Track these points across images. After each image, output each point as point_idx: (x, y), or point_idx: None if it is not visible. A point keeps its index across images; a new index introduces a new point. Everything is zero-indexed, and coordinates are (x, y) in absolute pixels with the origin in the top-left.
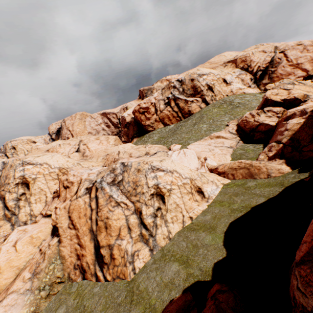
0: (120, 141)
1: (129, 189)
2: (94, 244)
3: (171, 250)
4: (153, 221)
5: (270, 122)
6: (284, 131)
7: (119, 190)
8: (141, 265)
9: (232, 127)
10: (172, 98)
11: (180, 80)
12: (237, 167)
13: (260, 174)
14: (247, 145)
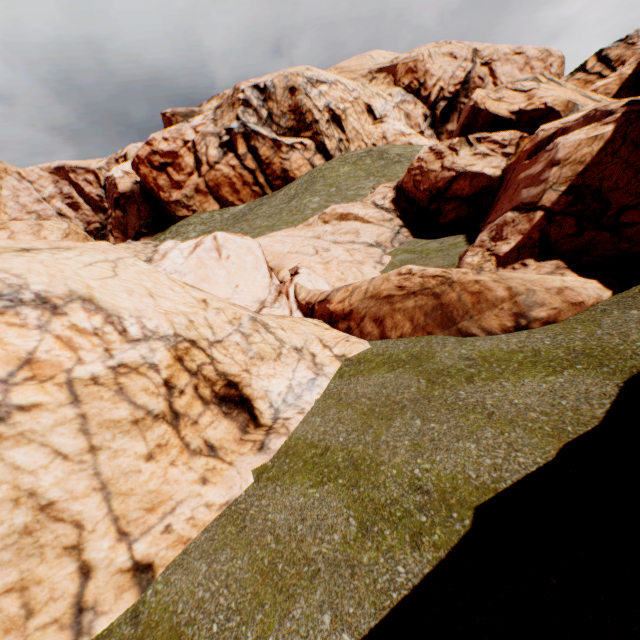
0: (84, 239)
1: None
2: None
3: None
4: None
5: (486, 169)
6: (548, 170)
7: None
8: None
9: (383, 194)
10: (241, 132)
11: (263, 88)
12: (397, 291)
13: (484, 315)
14: (421, 239)
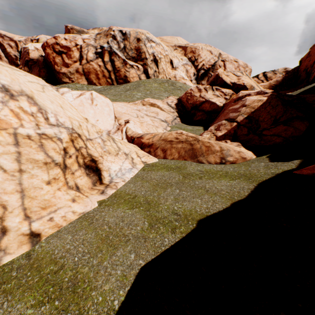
0: None
1: None
2: None
3: None
4: None
5: (217, 102)
6: (241, 107)
7: None
8: None
9: (172, 100)
10: (108, 50)
11: (124, 33)
12: (175, 139)
13: (209, 156)
14: (185, 124)
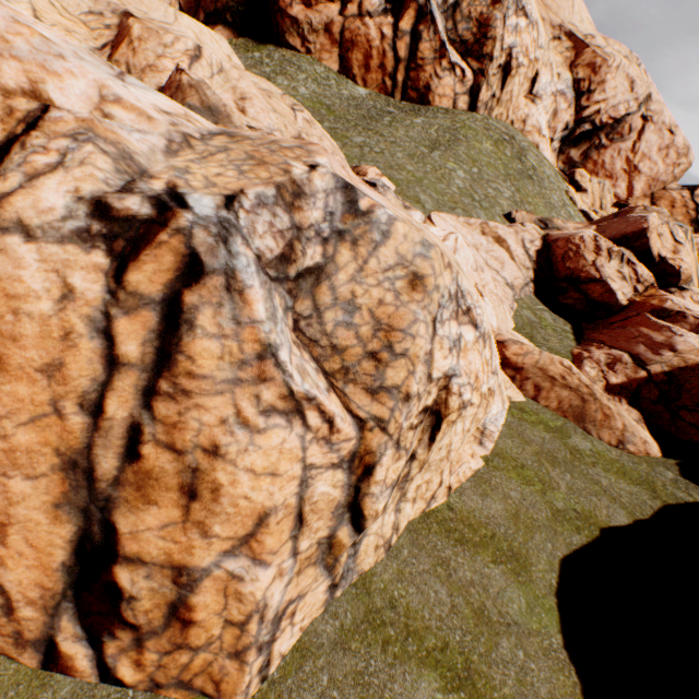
0: None
1: (343, 340)
2: (80, 533)
3: (400, 602)
4: (386, 503)
5: (619, 293)
6: (667, 350)
7: (290, 313)
8: (291, 643)
9: (532, 238)
10: (420, 2)
11: None
12: (560, 379)
13: (603, 429)
14: (541, 304)
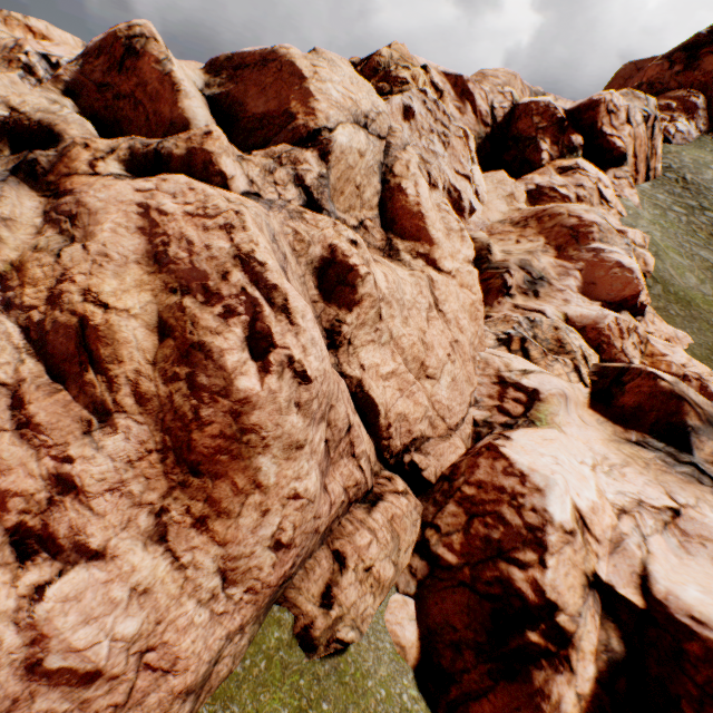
0: None
1: None
2: None
3: None
4: None
5: None
6: None
7: None
8: None
9: None
10: None
11: (55, 63)
12: None
13: None
14: None
